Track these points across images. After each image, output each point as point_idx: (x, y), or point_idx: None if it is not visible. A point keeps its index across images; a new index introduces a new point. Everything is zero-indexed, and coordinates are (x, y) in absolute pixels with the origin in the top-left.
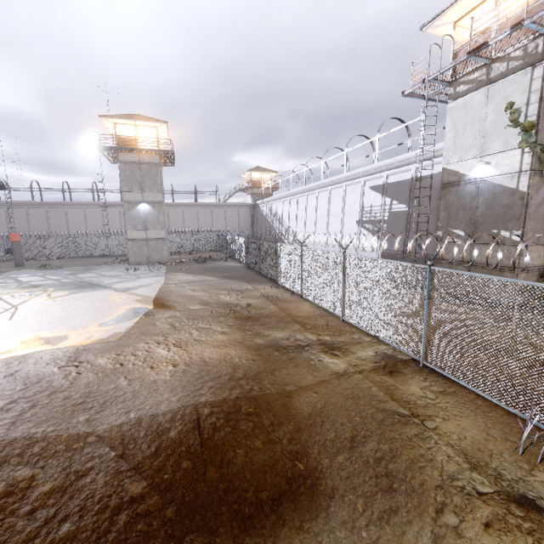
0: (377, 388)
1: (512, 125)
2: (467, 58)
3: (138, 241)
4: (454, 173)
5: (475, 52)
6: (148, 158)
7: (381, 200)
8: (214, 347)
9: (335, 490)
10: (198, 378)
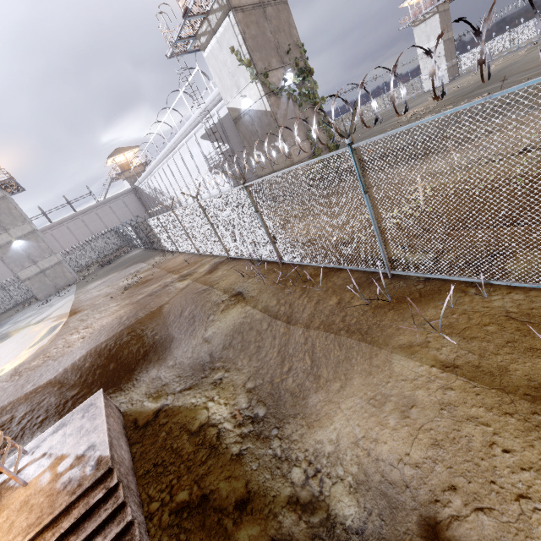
0: (200, 283)
1: (241, 64)
2: (185, 21)
3: (35, 277)
4: (234, 110)
5: (186, 15)
6: None
7: (212, 146)
8: (110, 315)
9: (174, 338)
10: (98, 335)
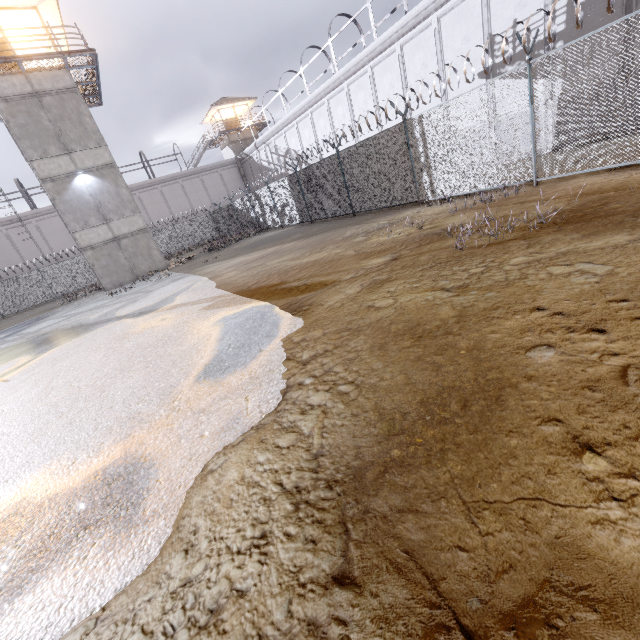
0: None
1: None
2: None
3: (103, 247)
4: None
5: None
6: (48, 81)
7: None
8: None
9: None
10: None
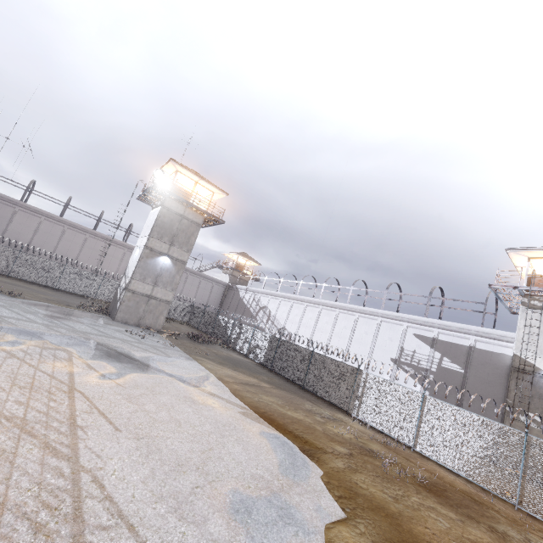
0: None
1: None
2: None
3: (139, 295)
4: (528, 363)
5: None
6: (193, 215)
7: (429, 351)
8: None
9: None
10: None
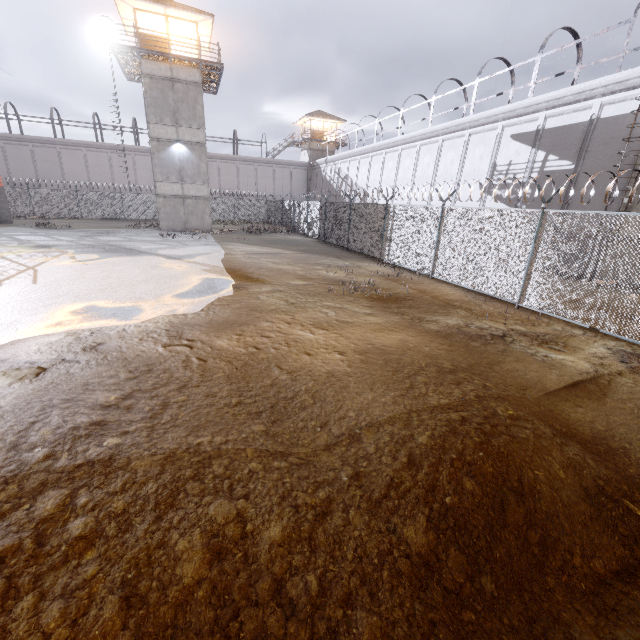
0: None
1: None
2: None
3: (172, 199)
4: None
5: None
6: (184, 73)
7: (529, 154)
8: (375, 331)
9: None
10: (394, 373)
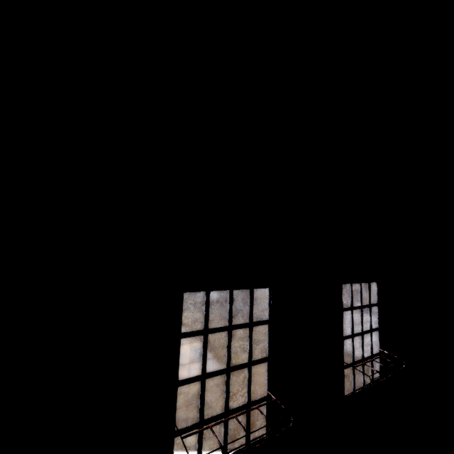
0: None
1: None
2: None
3: None
4: None
5: None
6: None
7: None
8: None
9: None
10: None
